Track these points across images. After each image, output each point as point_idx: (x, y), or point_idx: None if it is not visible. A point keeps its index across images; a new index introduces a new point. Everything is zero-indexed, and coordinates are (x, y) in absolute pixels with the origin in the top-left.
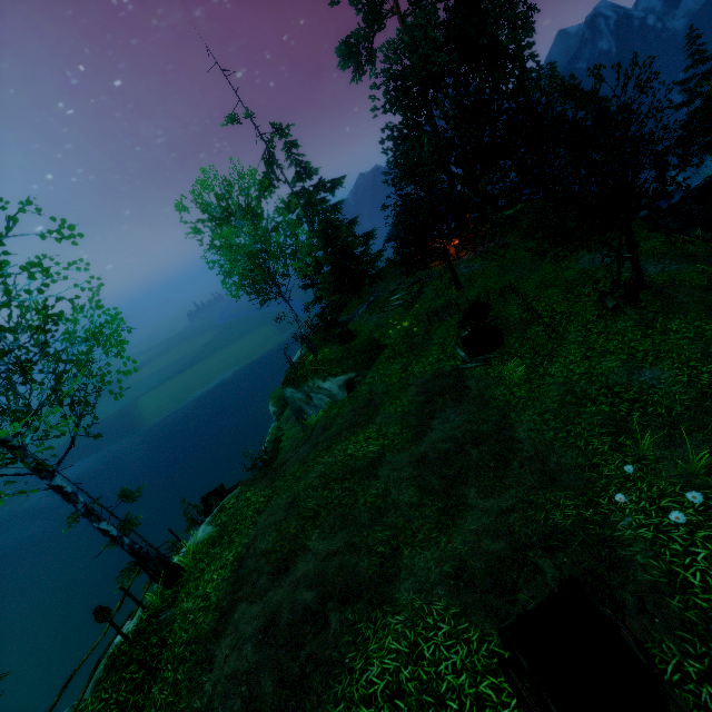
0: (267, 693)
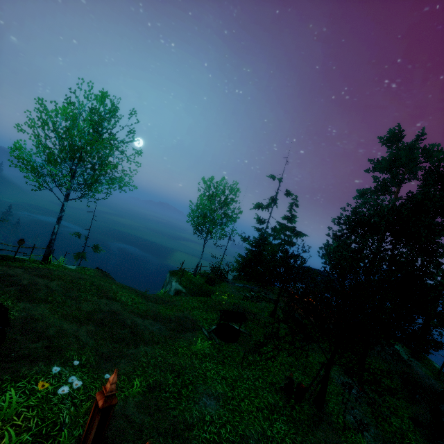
0: None
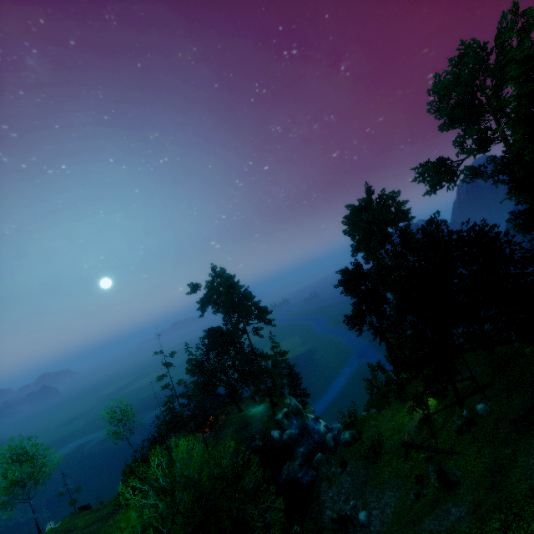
0: None
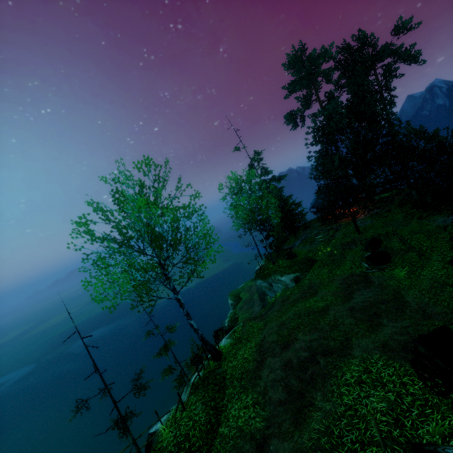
0: (295, 384)
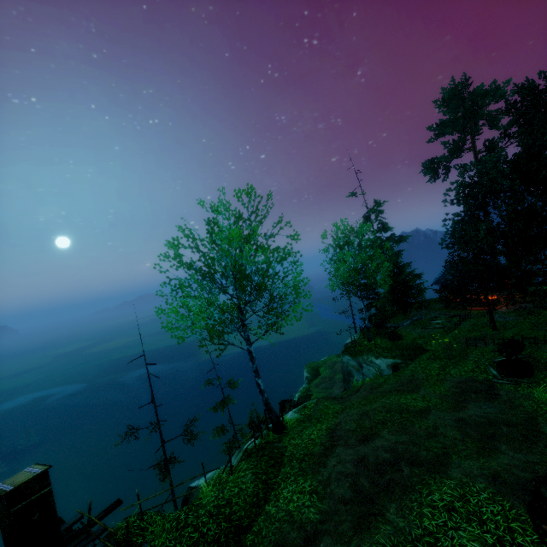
0: (365, 485)
